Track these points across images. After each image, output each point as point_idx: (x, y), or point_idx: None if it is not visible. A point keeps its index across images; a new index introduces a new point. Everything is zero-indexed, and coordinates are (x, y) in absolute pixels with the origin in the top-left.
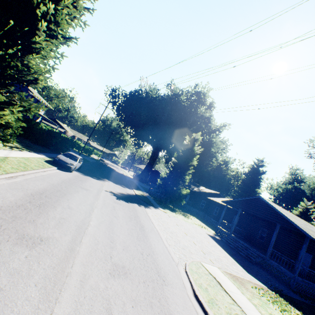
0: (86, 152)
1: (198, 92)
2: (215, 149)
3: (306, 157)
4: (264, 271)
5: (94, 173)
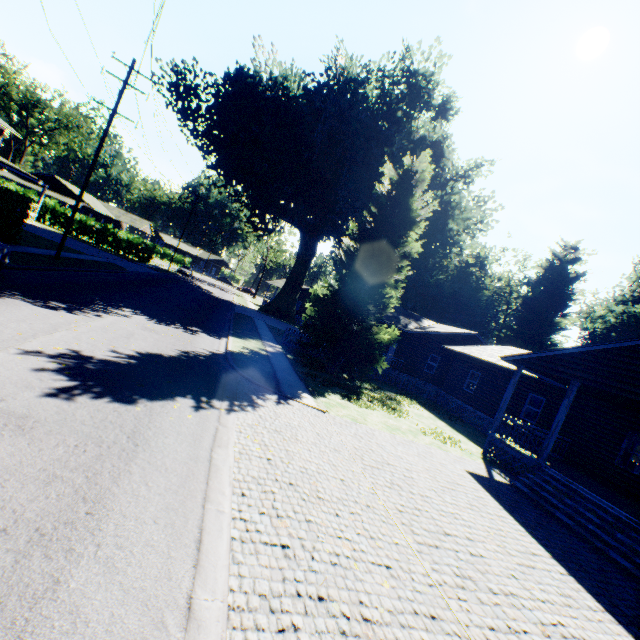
0: (137, 254)
1: (410, 72)
2: (458, 223)
3: None
4: None
5: (91, 292)
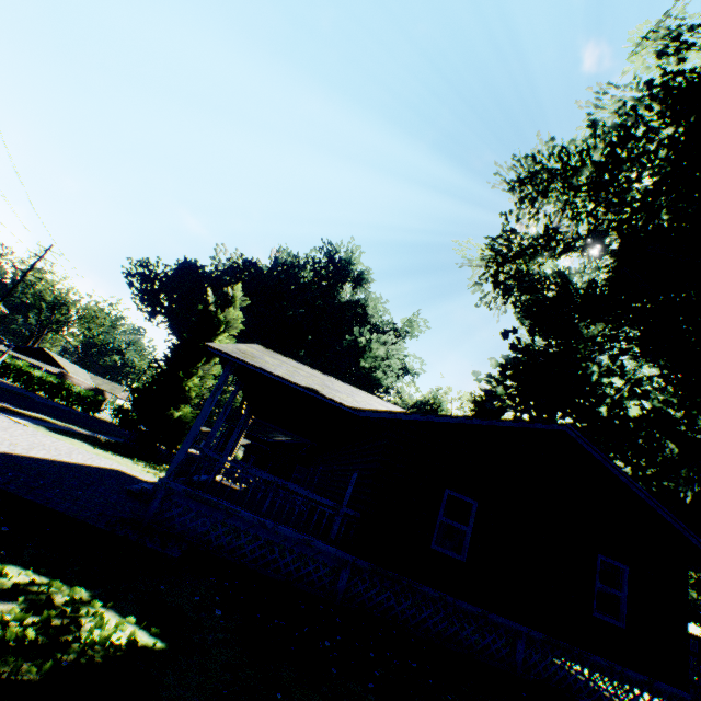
0: (85, 406)
1: (335, 258)
2: (368, 360)
3: (482, 301)
4: (132, 504)
5: None
